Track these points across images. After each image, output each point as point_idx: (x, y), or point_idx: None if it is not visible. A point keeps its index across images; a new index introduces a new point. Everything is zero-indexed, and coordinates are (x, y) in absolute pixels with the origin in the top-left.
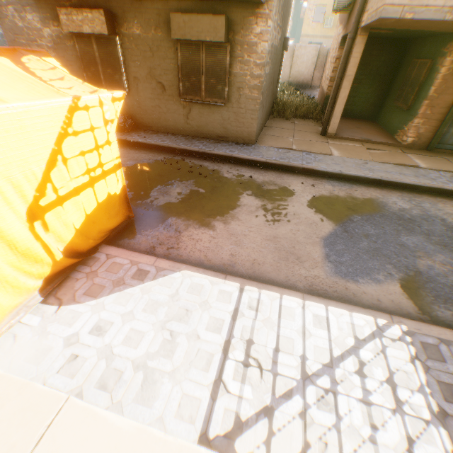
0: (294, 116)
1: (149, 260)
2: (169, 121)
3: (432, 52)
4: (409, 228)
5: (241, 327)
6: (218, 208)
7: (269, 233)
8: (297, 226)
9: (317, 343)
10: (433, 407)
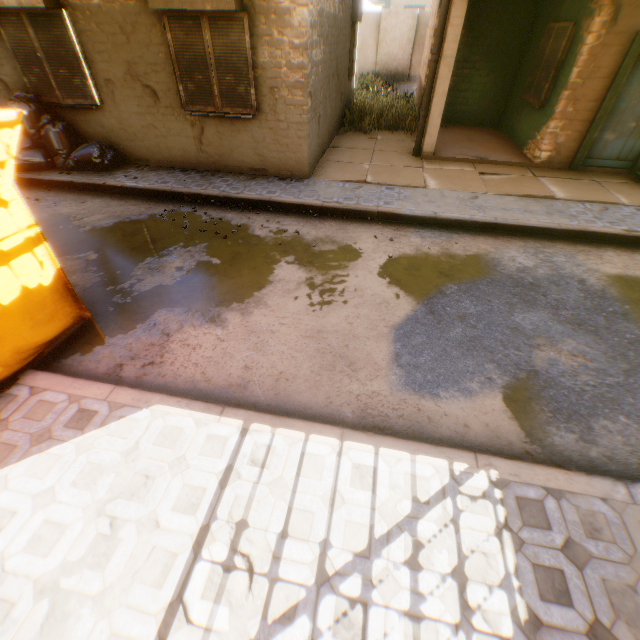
0: (377, 127)
1: (102, 391)
2: (174, 149)
3: (575, 11)
4: (529, 300)
5: (231, 499)
6: (237, 289)
7: (311, 325)
8: (357, 309)
9: (351, 516)
10: (521, 613)
